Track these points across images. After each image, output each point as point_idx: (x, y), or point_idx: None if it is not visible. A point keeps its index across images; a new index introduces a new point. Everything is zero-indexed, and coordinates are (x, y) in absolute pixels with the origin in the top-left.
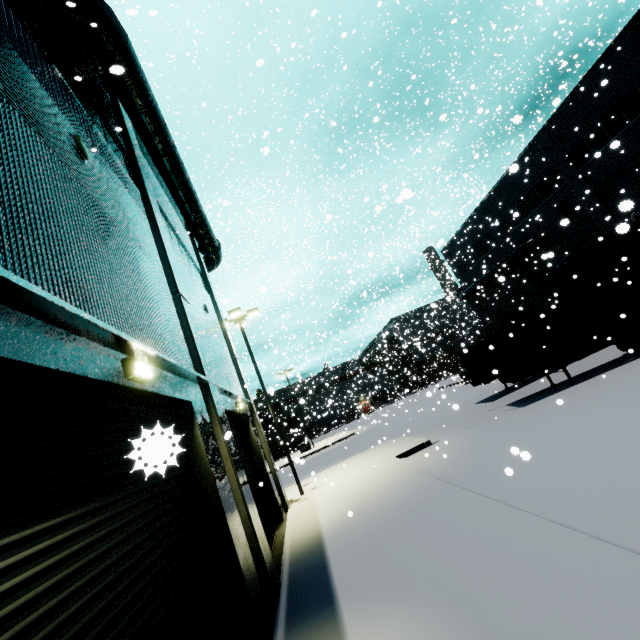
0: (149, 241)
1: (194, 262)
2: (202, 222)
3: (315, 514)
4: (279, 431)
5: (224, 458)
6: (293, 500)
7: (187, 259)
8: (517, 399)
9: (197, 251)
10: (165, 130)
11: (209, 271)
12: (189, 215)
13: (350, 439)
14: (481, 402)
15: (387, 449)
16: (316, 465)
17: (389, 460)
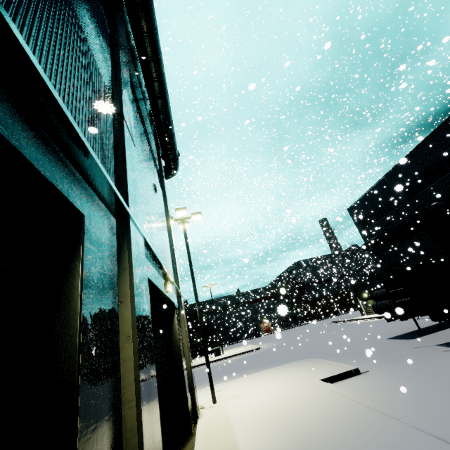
0: (102, 52)
1: (155, 160)
2: (168, 124)
3: (233, 439)
4: (201, 329)
5: (123, 336)
6: (204, 408)
7: (149, 151)
8: (448, 340)
9: (159, 157)
10: (151, 6)
11: (166, 178)
12: (158, 113)
13: (256, 352)
14: (395, 338)
15: (305, 369)
16: (226, 371)
17: (315, 383)
